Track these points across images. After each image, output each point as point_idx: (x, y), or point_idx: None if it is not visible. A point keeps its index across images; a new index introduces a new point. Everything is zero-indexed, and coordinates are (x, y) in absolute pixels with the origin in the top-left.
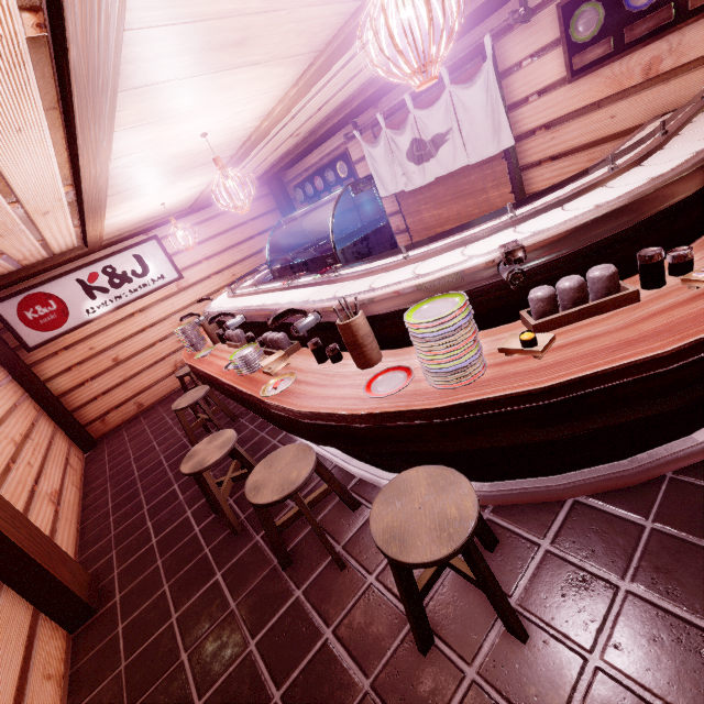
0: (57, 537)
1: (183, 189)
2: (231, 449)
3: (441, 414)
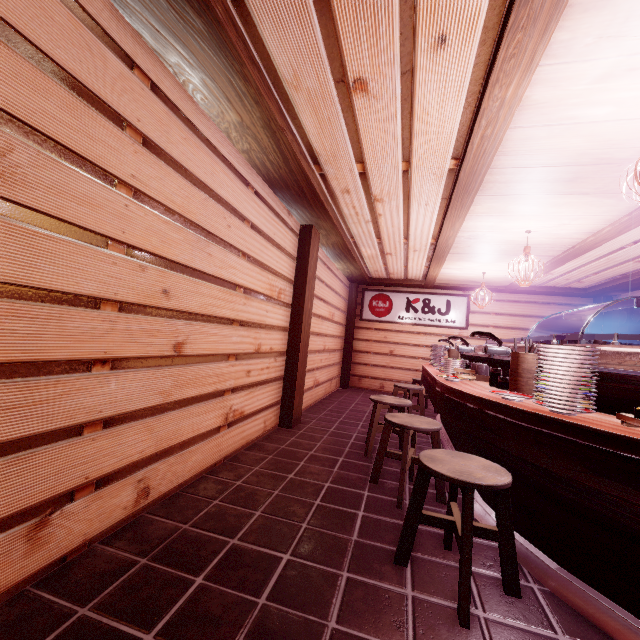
0: (304, 395)
1: (504, 269)
2: (401, 406)
3: (521, 416)
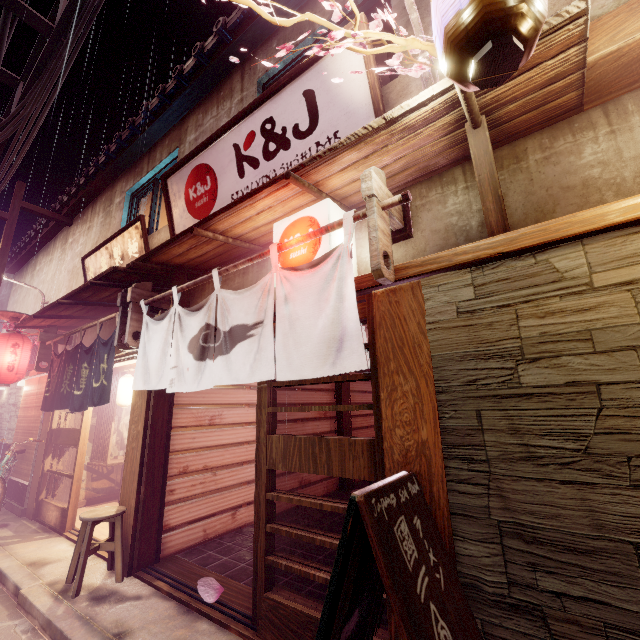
0: None
1: None
2: None
3: None
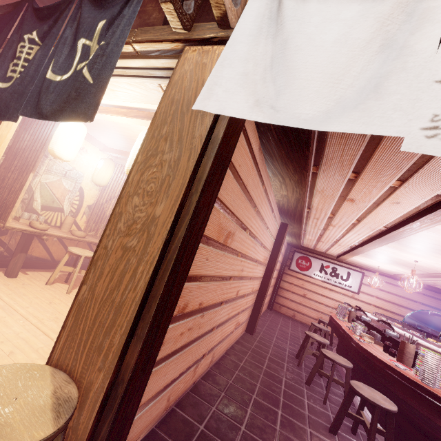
0: None
1: (393, 268)
2: (324, 343)
3: (406, 379)
